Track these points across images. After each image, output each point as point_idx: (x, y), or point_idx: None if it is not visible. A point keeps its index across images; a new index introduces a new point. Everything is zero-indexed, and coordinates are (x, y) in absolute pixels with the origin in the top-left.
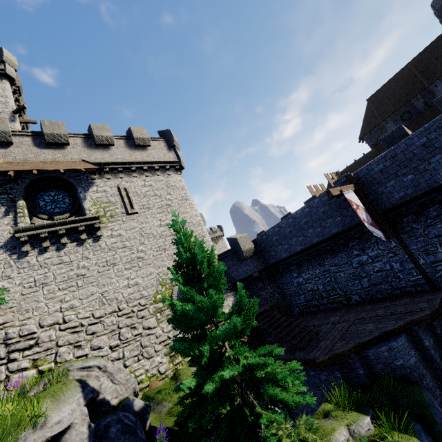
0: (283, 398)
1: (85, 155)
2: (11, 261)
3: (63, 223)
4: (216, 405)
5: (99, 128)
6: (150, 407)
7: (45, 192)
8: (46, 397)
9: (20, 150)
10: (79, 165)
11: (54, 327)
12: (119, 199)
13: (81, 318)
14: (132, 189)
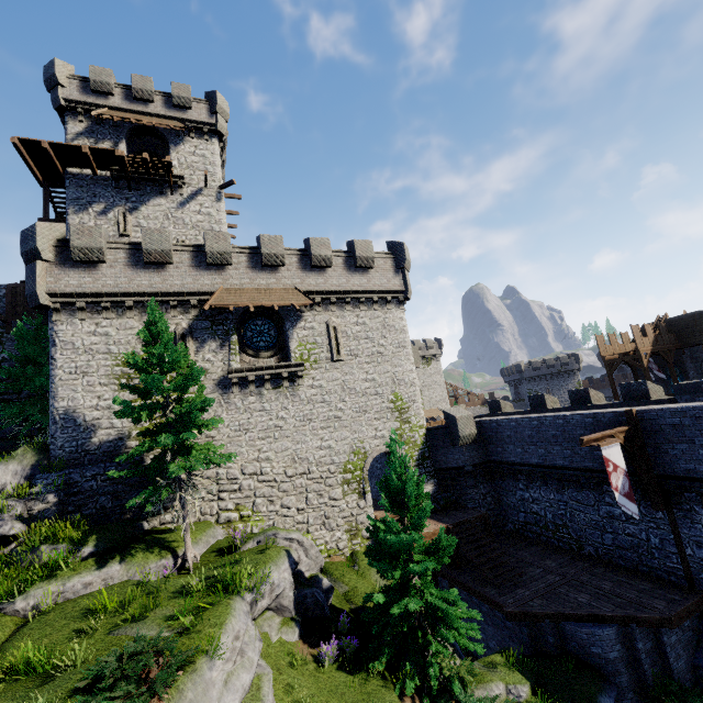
0: (455, 637)
1: (299, 279)
2: (222, 401)
3: (269, 367)
4: (397, 623)
5: (319, 243)
6: (334, 588)
7: (253, 320)
8: (269, 562)
9: (237, 273)
10: (292, 297)
11: (253, 477)
12: (326, 340)
13: (276, 473)
14: (342, 327)
